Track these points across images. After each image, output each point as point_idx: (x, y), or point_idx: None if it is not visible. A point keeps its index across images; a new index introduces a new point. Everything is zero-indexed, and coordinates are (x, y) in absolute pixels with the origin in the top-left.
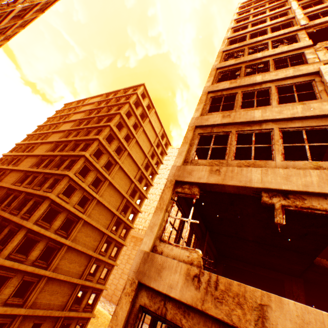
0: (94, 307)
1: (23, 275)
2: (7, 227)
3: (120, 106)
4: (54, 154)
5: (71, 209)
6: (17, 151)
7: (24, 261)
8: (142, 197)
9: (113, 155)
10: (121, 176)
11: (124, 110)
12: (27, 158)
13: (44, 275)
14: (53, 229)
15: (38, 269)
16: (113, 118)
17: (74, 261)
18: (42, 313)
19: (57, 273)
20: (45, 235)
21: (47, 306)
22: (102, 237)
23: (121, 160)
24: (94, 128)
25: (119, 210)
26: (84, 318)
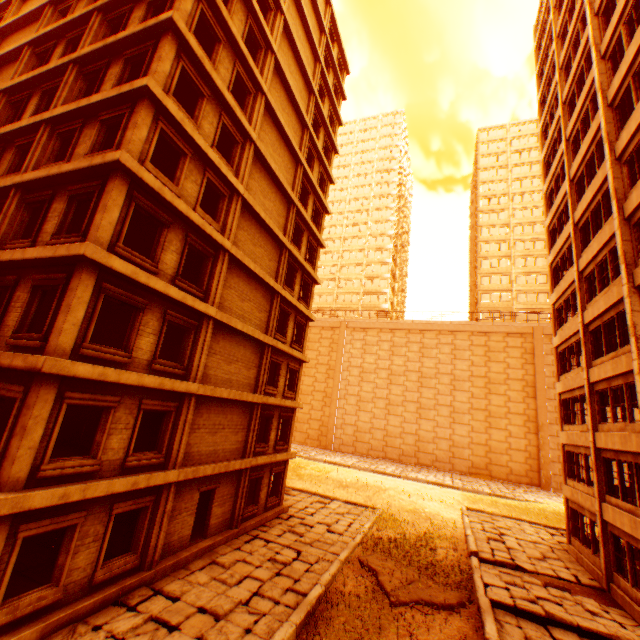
0: (288, 442)
1: (138, 402)
2: (18, 287)
3: None
4: (50, 69)
5: (192, 217)
6: None
7: (125, 366)
8: (320, 209)
9: (245, 55)
10: (272, 140)
11: None
12: None
13: (186, 395)
14: (163, 276)
15: (169, 380)
16: None
17: (233, 359)
18: (212, 472)
19: (213, 387)
20: (152, 293)
21: (214, 457)
22: (270, 302)
23: (265, 82)
24: None
25: (287, 238)
26: (279, 463)
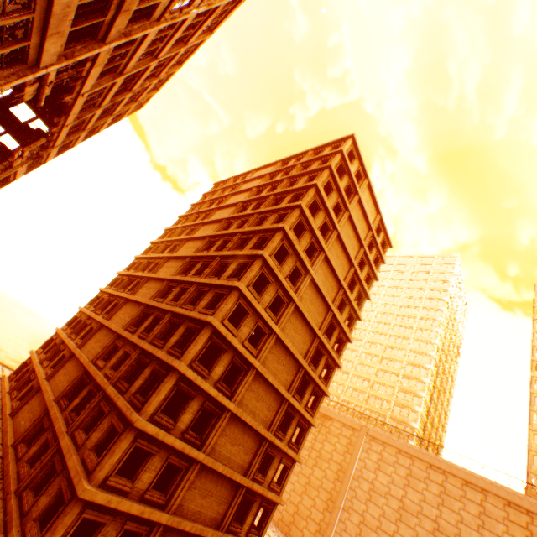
0: (261, 533)
1: (167, 454)
2: (148, 366)
3: (312, 175)
4: (210, 255)
5: (239, 347)
6: (152, 252)
7: (170, 429)
8: (343, 338)
9: (303, 258)
10: (311, 297)
11: (322, 180)
12: (168, 262)
13: (195, 460)
14: (211, 379)
15: (188, 446)
16: (302, 195)
17: (237, 442)
18: (190, 529)
19: (214, 460)
20: (201, 388)
21: (196, 516)
22: (279, 404)
23: (314, 268)
24: (271, 213)
25: (306, 359)
26: None
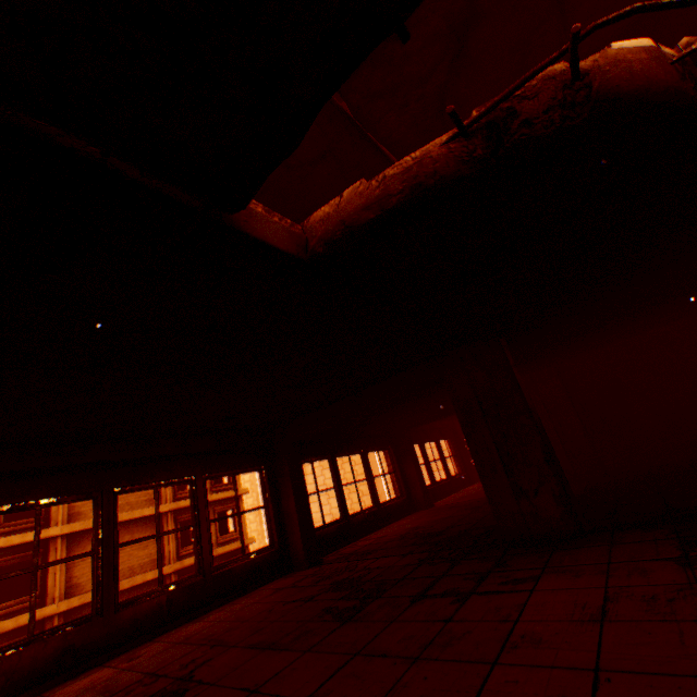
0: None
1: None
2: None
3: None
4: None
5: None
6: None
7: None
8: None
9: None
10: None
11: None
12: None
13: (47, 619)
14: None
15: (11, 620)
16: None
17: None
18: None
19: (83, 595)
20: None
21: None
22: None
23: None
24: None
25: None
26: None
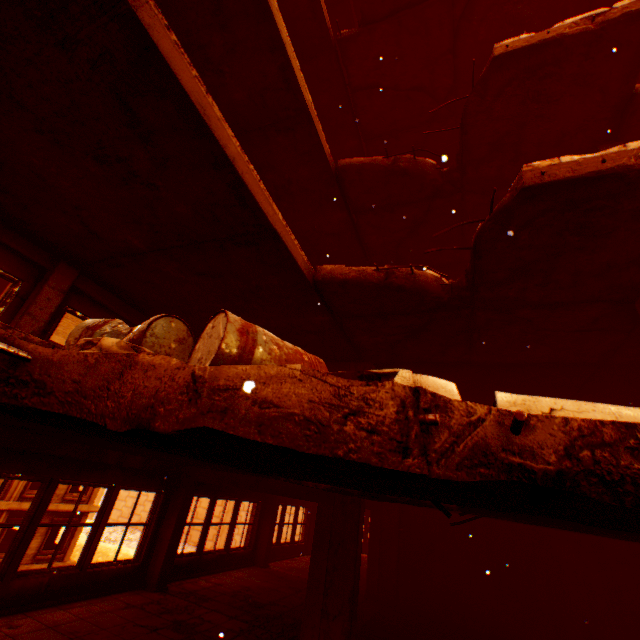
0: (68, 549)
1: None
2: None
3: None
4: None
5: None
6: None
7: None
8: None
9: None
10: None
11: None
12: None
13: None
14: None
15: None
16: None
17: None
18: None
19: None
20: None
21: None
22: None
23: None
24: None
25: None
26: None
